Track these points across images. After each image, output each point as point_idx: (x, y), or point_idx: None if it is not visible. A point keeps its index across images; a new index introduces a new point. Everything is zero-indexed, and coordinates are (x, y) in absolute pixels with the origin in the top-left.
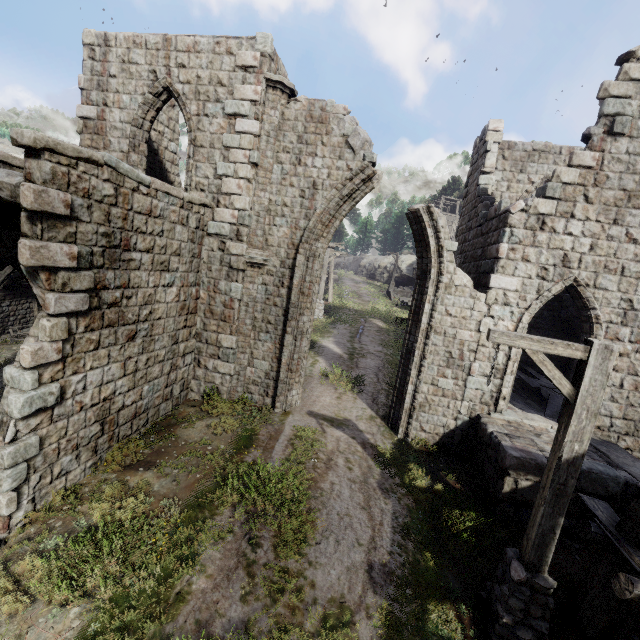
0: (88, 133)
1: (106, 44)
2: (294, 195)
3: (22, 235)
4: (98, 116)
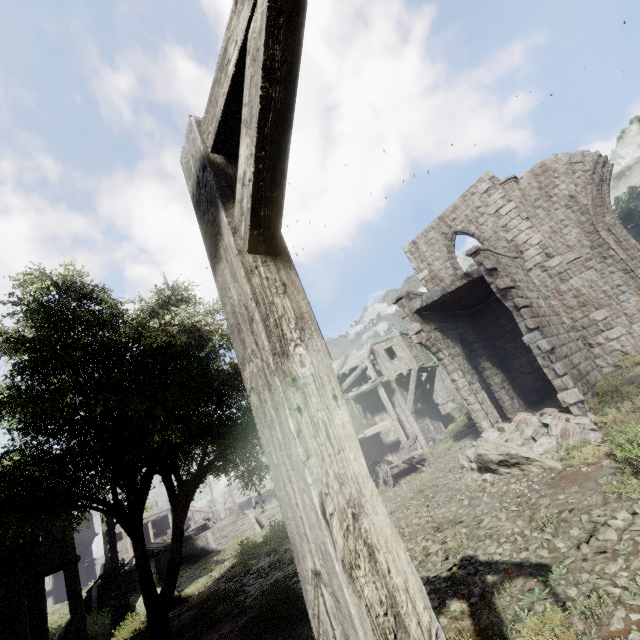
0: (429, 283)
1: (415, 244)
2: (563, 212)
3: (490, 284)
4: (429, 272)
